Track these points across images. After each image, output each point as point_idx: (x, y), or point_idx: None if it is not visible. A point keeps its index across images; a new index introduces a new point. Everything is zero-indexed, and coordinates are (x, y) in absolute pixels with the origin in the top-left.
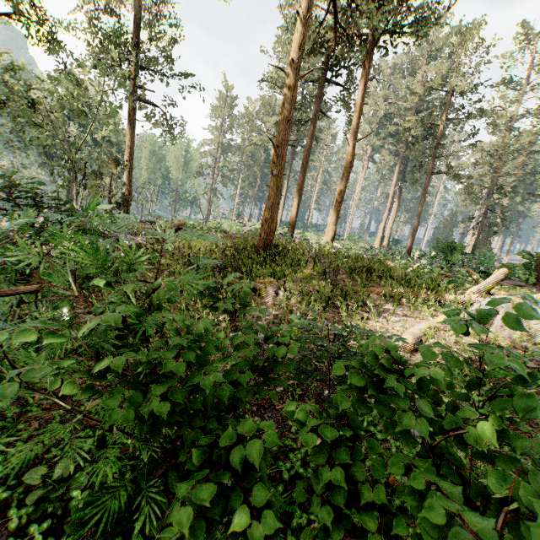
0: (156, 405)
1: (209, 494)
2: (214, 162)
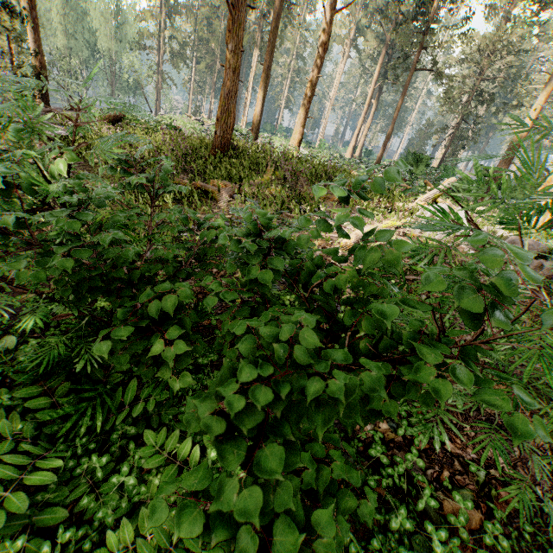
0: (63, 258)
1: (129, 331)
2: (158, 29)
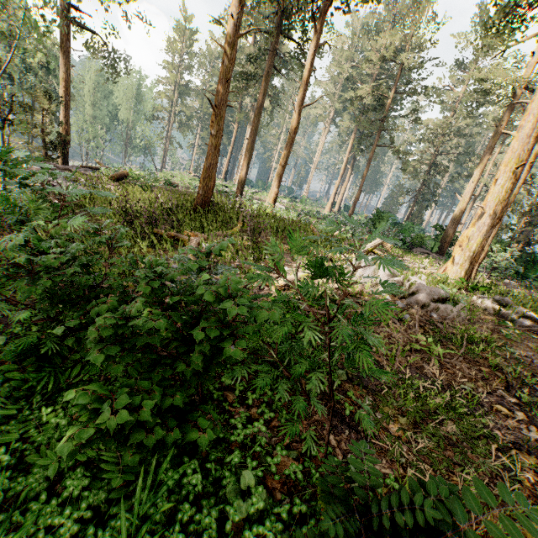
0: (45, 280)
1: (75, 323)
2: (170, 105)
